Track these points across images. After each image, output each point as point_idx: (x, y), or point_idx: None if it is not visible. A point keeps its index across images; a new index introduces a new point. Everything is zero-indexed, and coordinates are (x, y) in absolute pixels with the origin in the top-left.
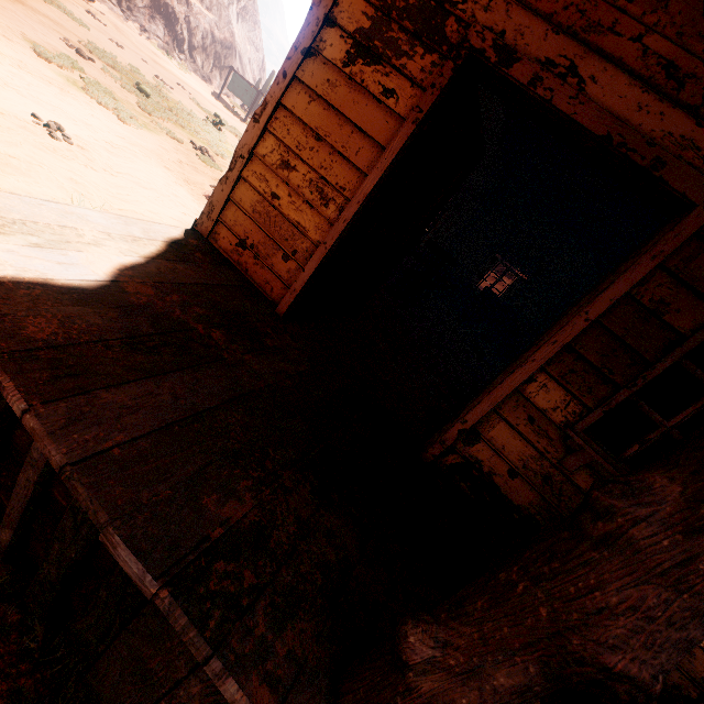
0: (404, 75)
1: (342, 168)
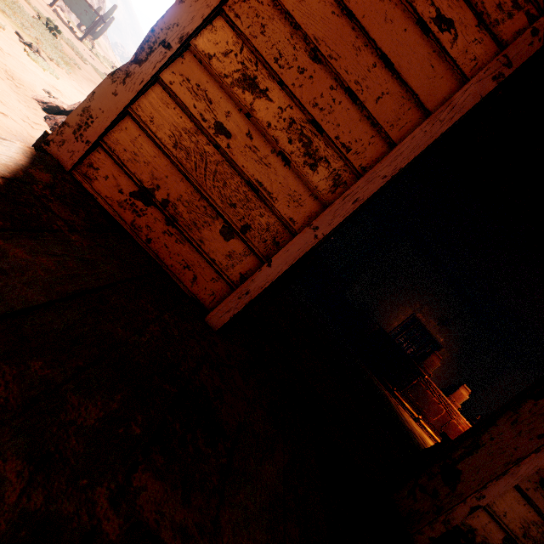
0: (470, 4)
1: (349, 116)
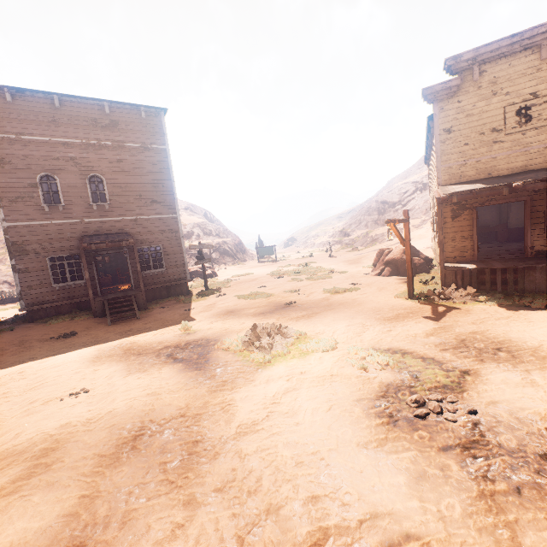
0: (464, 215)
1: (465, 232)
